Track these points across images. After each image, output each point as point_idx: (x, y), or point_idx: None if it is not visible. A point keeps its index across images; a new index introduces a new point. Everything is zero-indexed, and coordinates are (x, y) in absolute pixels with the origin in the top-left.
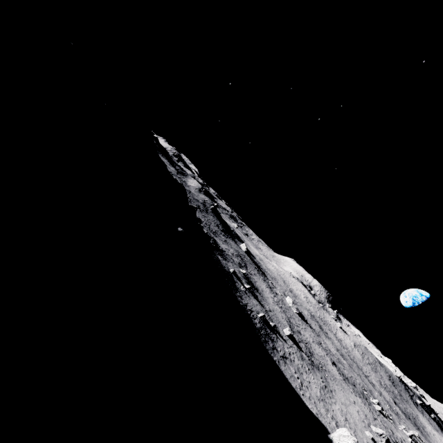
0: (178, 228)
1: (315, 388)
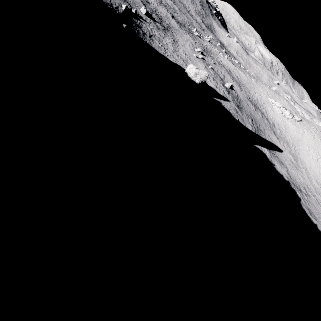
0: (123, 26)
1: (170, 46)
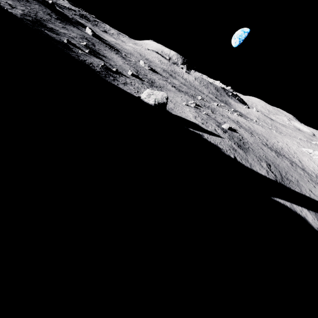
0: None
1: None
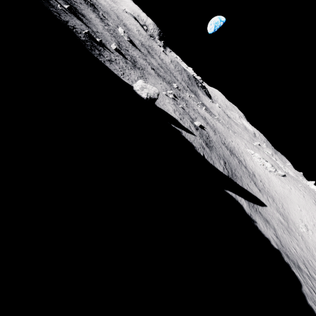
0: None
1: (134, 76)
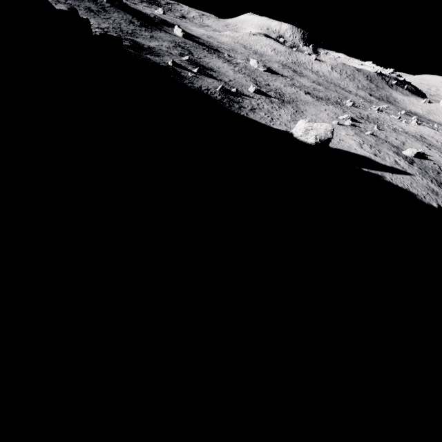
0: None
1: (286, 117)
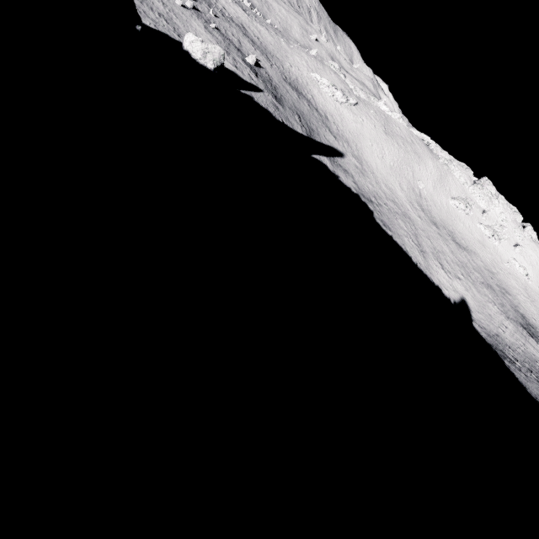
0: (137, 29)
1: None
